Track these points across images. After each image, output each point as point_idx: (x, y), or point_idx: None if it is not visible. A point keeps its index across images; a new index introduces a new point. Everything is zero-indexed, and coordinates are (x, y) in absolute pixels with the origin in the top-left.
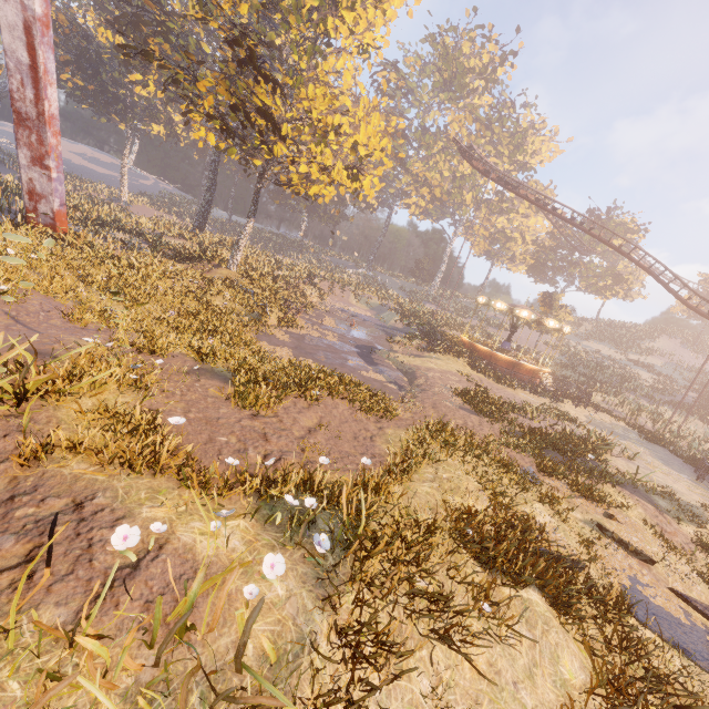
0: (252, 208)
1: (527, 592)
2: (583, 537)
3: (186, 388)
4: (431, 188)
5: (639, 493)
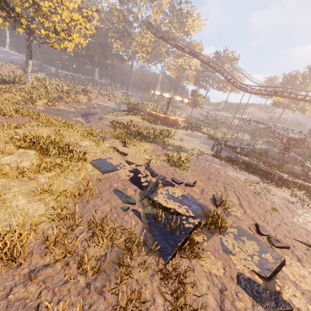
0: (29, 55)
1: (30, 151)
2: (104, 150)
3: None
4: (146, 47)
5: (163, 145)
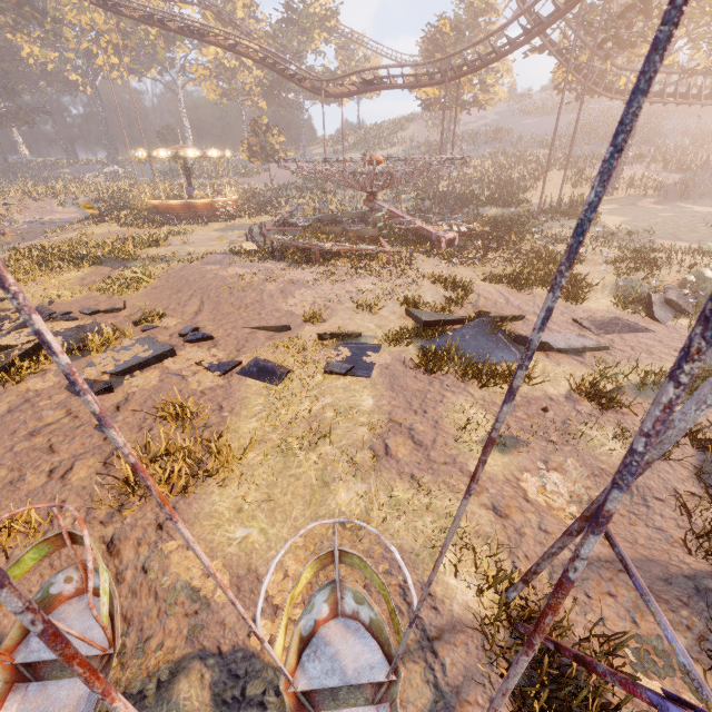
0: None
1: None
2: None
3: None
4: (107, 36)
5: (121, 264)
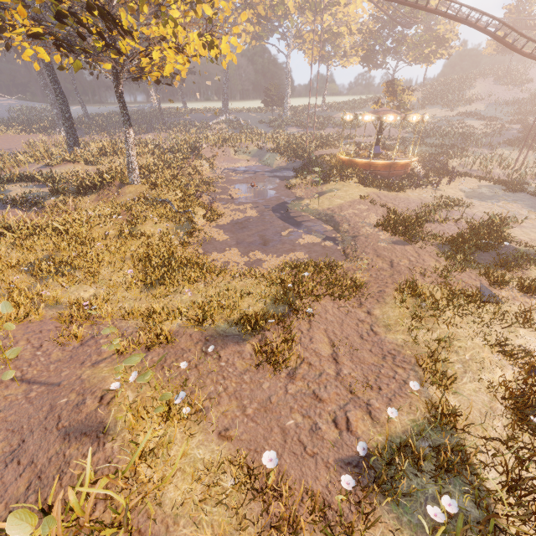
0: (124, 117)
1: None
2: None
3: (220, 376)
4: (254, 8)
5: None
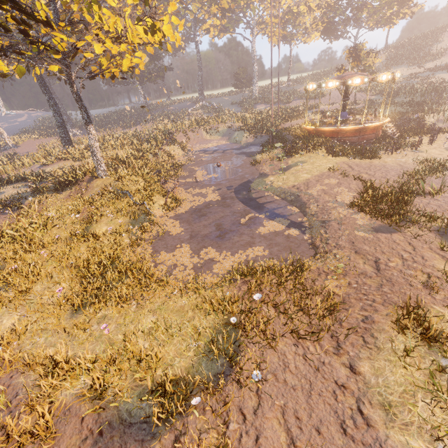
0: (83, 116)
1: None
2: None
3: None
4: (218, 3)
5: None
